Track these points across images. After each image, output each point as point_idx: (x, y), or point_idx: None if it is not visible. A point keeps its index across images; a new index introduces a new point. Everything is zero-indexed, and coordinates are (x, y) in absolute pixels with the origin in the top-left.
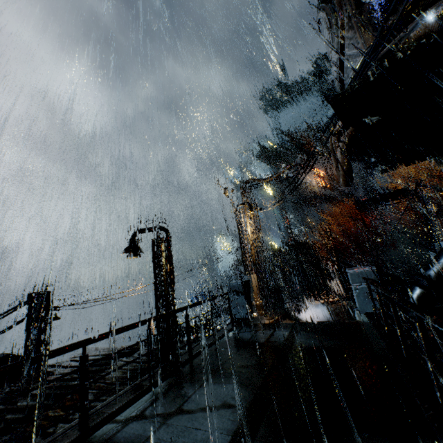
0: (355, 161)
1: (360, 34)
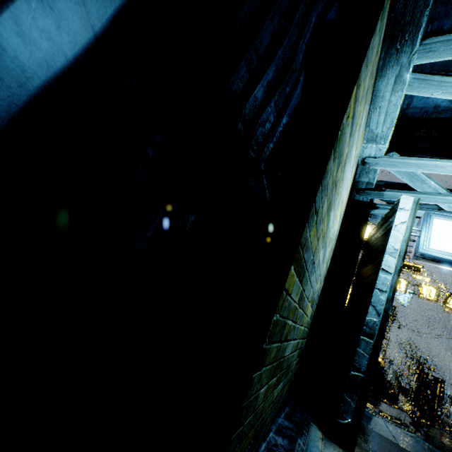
0: None
1: None
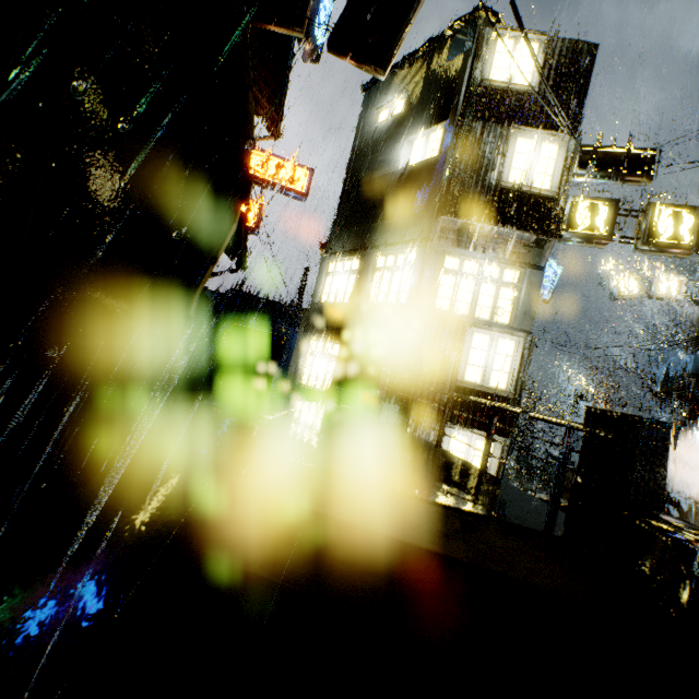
0: (671, 403)
1: (689, 349)
